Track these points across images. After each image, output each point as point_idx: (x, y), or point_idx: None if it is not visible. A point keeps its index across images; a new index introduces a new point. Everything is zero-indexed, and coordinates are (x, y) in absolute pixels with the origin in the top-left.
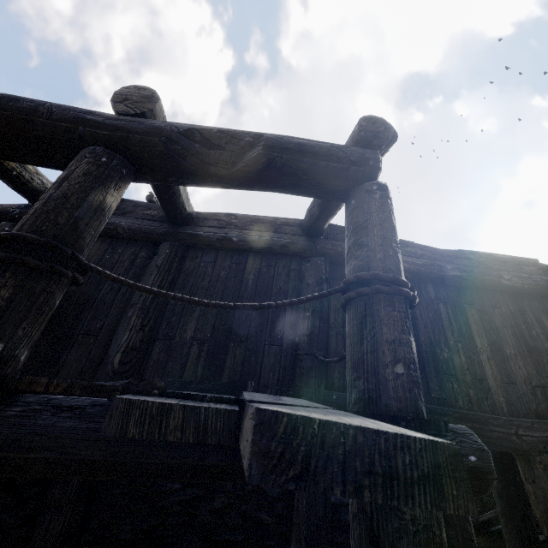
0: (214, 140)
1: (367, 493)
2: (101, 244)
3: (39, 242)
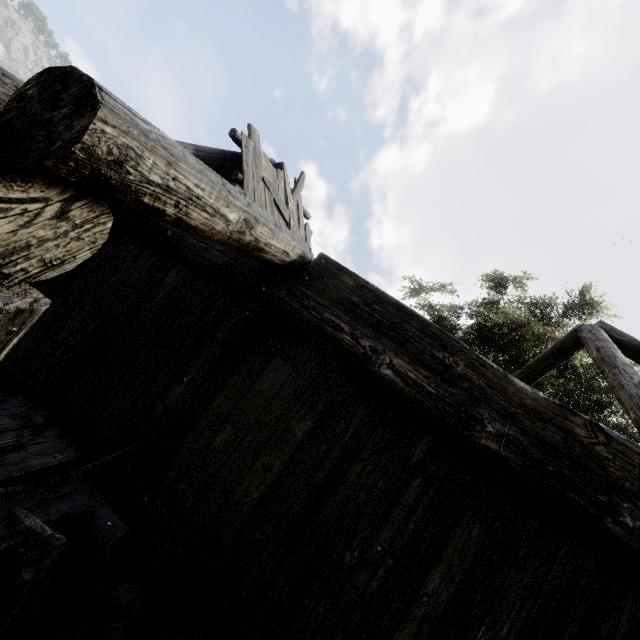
0: None
1: None
2: None
3: None
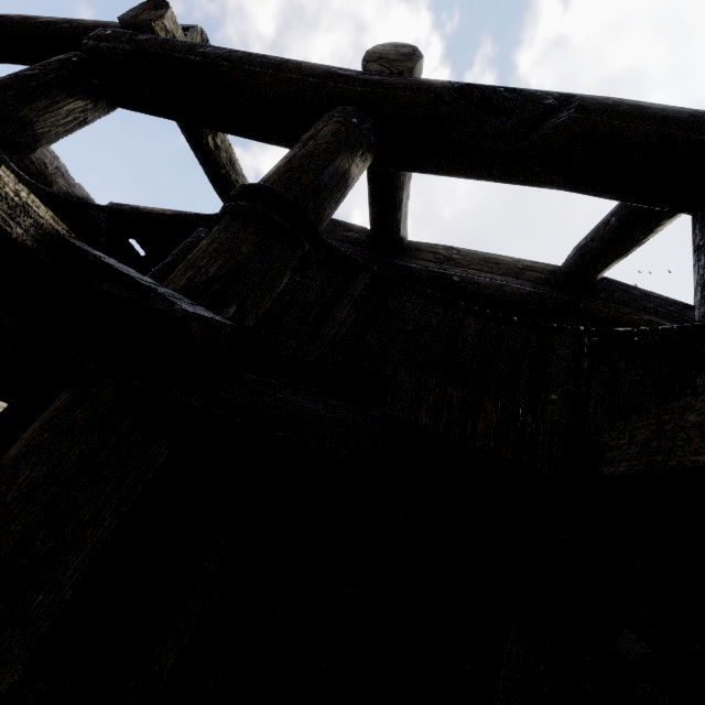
0: (498, 103)
1: None
2: None
3: (285, 198)
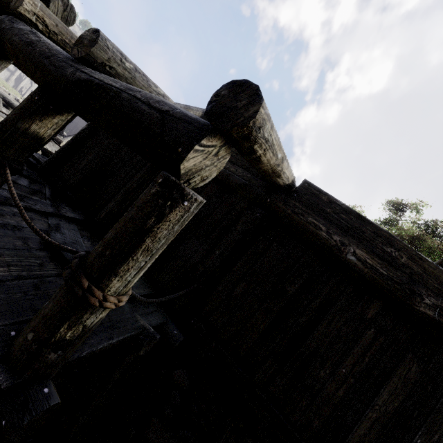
0: (93, 92)
1: None
2: None
3: None
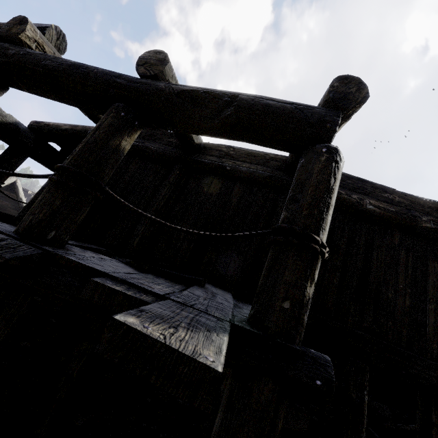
0: (200, 100)
1: (152, 378)
2: (137, 161)
3: (77, 173)
